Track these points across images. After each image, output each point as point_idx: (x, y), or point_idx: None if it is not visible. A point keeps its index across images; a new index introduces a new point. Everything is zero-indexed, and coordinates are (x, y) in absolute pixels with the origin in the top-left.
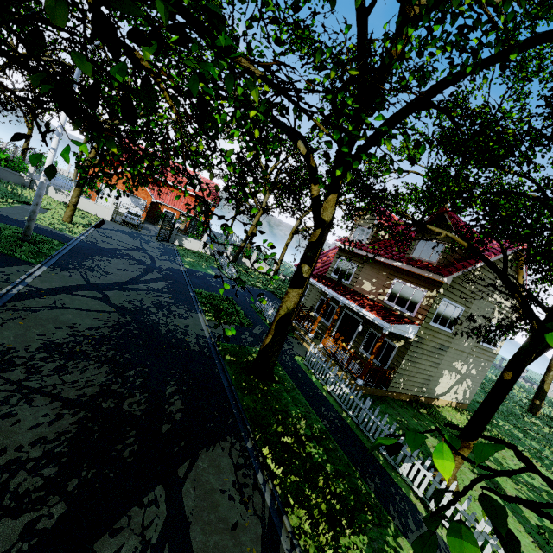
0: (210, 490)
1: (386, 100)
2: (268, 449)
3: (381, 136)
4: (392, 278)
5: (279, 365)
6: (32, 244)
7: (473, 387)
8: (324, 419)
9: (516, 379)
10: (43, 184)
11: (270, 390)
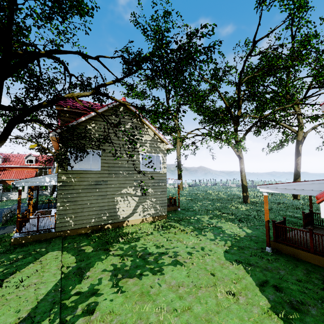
0: None
1: None
2: None
3: None
4: None
5: None
6: None
7: (161, 201)
8: None
9: None
10: None
11: None
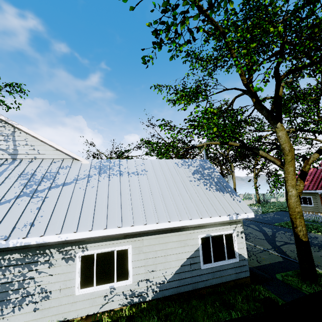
0: None
1: None
2: None
3: None
4: None
5: None
6: None
7: None
8: None
9: None
10: None
11: None
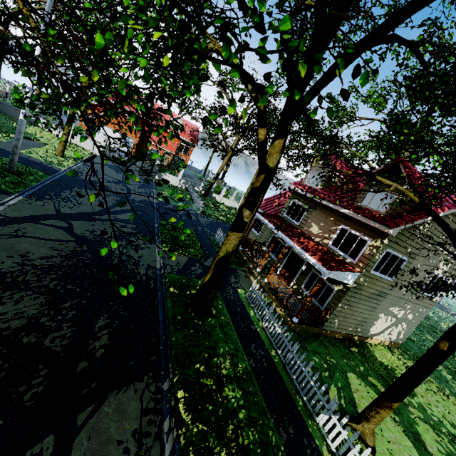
0: (106, 441)
1: (339, 29)
2: (183, 392)
3: (333, 76)
4: (339, 224)
5: (220, 298)
6: (17, 175)
7: (408, 330)
8: (251, 358)
9: (453, 351)
10: (22, 121)
11: (204, 326)
